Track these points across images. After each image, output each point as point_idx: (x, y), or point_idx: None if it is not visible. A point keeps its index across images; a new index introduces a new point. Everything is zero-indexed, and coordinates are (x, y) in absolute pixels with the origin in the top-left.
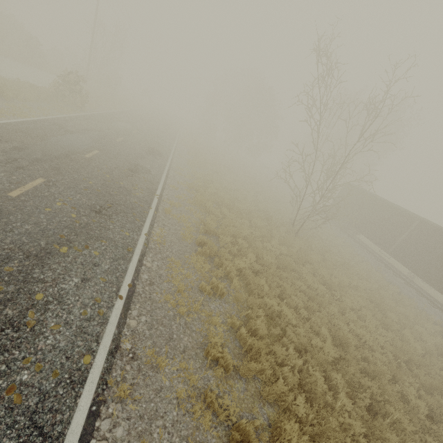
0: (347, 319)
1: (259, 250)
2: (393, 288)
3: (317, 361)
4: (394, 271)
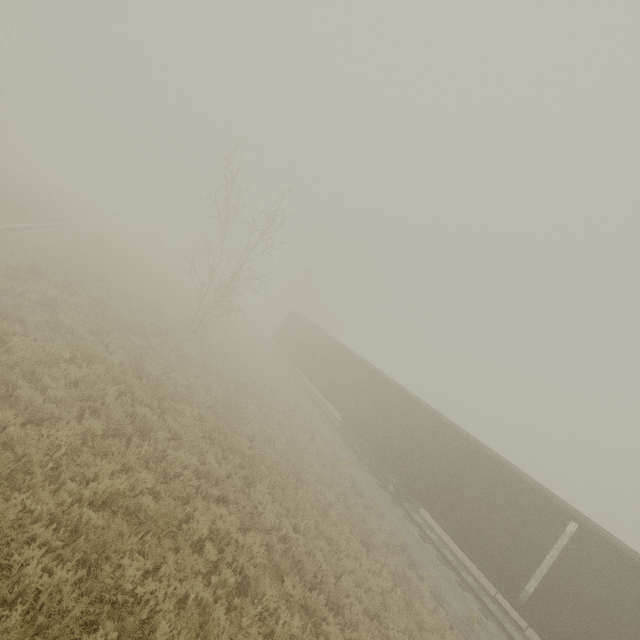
0: (165, 363)
1: (103, 305)
2: (289, 399)
3: (85, 356)
4: (310, 396)
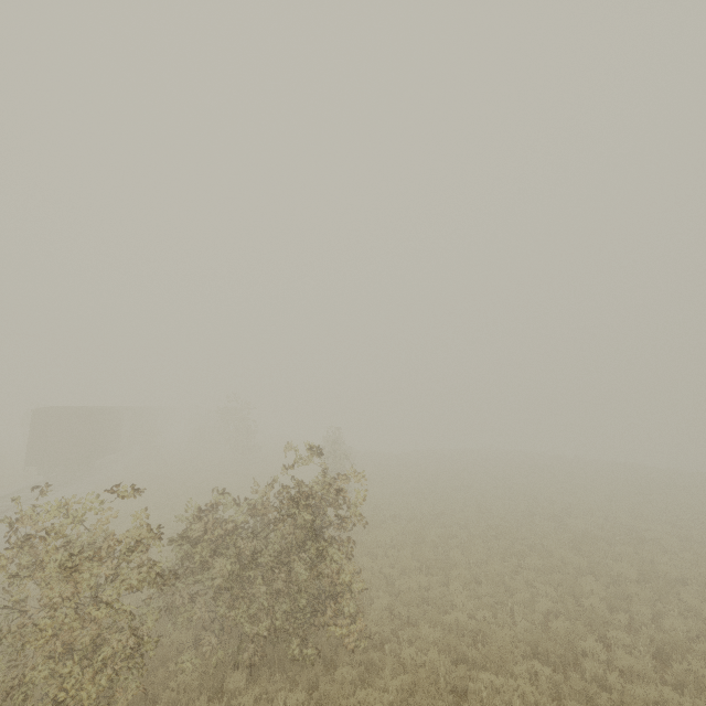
0: None
1: None
2: None
3: None
4: None
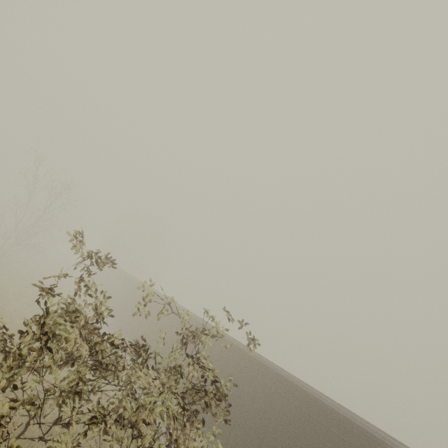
0: None
1: None
2: None
3: None
4: None
